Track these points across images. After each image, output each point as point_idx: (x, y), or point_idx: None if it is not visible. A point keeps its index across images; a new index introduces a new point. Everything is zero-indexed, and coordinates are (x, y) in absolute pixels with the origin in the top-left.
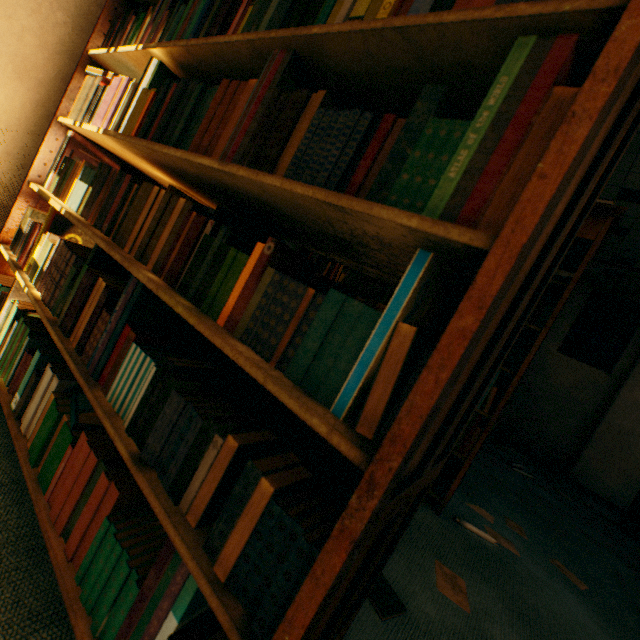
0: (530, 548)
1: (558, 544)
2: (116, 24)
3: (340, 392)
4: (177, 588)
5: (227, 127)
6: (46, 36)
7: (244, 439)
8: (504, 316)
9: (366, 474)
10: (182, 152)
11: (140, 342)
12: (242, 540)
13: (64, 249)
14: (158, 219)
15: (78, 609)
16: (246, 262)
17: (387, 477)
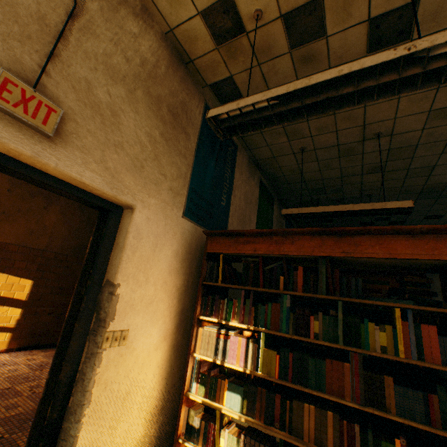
0: None
1: None
2: (206, 299)
3: None
4: None
5: (345, 383)
6: (171, 313)
7: None
8: None
9: None
10: (328, 396)
11: None
12: None
13: (252, 441)
14: (319, 422)
15: None
16: None
17: None
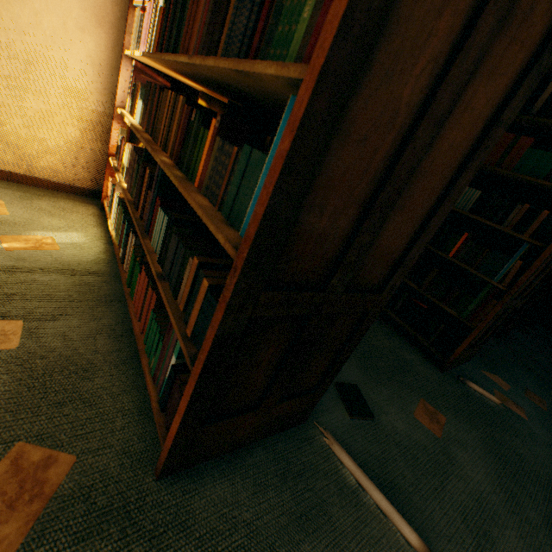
0: (545, 418)
1: None
2: None
3: (244, 220)
4: (174, 342)
5: (196, 24)
6: None
7: (205, 260)
8: (397, 153)
9: (234, 263)
10: (173, 56)
11: (164, 207)
12: (196, 314)
13: (133, 152)
14: (171, 117)
15: (143, 354)
16: (207, 137)
17: (241, 263)
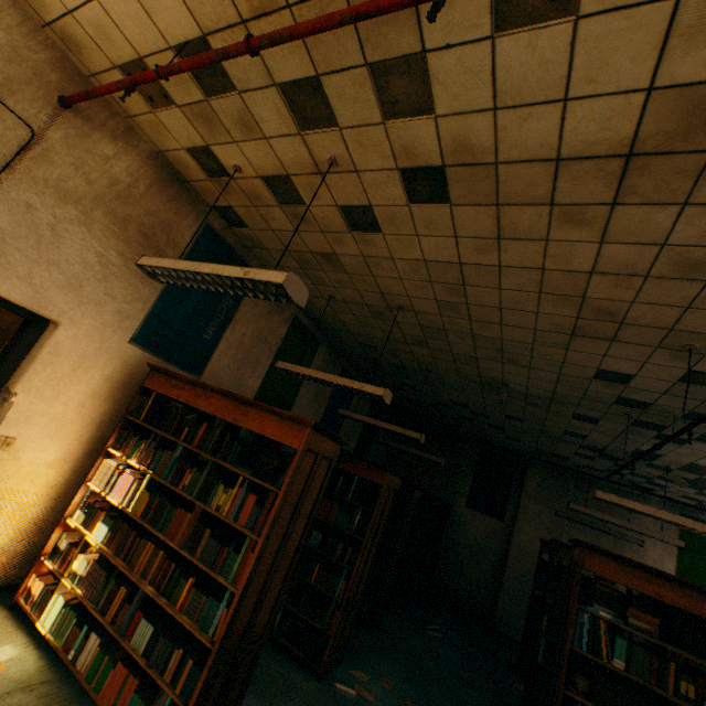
0: (389, 694)
1: (421, 689)
2: (123, 433)
3: (211, 628)
4: (164, 702)
5: (181, 529)
6: (83, 438)
7: (185, 648)
8: (261, 592)
9: (213, 650)
10: (164, 537)
11: (145, 616)
12: (184, 679)
13: (98, 566)
14: (152, 558)
15: None
16: (187, 584)
17: (216, 649)
